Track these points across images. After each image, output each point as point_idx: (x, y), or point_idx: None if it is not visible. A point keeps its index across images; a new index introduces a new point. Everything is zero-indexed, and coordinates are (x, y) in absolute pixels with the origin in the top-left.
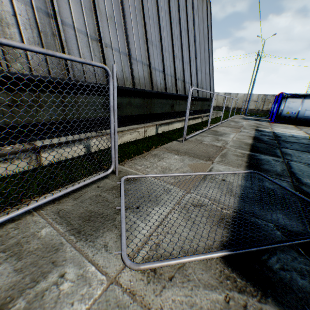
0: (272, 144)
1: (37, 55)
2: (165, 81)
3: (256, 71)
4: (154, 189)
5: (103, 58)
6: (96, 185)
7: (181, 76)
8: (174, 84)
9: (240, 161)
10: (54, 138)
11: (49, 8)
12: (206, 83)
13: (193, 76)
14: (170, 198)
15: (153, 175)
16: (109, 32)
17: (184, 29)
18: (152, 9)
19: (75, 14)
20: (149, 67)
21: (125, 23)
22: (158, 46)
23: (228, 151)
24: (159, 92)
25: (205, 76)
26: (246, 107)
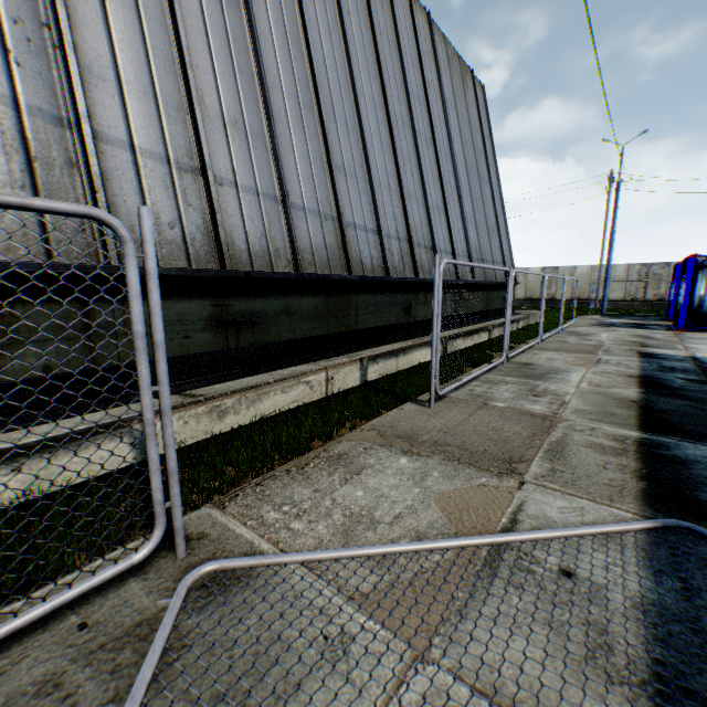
0: (705, 399)
1: (15, 213)
2: (383, 252)
3: (614, 214)
4: (283, 638)
5: (211, 210)
6: (81, 614)
7: (426, 237)
8: (407, 257)
9: (614, 472)
10: (44, 424)
11: (64, 108)
12: (491, 249)
13: (458, 235)
14: (335, 704)
15: (302, 556)
16: (230, 152)
17: (426, 139)
18: (343, 103)
19: (139, 117)
20: (339, 223)
21: (272, 132)
22: (361, 177)
23: (571, 433)
24: (366, 277)
25: (486, 233)
26: (602, 297)
